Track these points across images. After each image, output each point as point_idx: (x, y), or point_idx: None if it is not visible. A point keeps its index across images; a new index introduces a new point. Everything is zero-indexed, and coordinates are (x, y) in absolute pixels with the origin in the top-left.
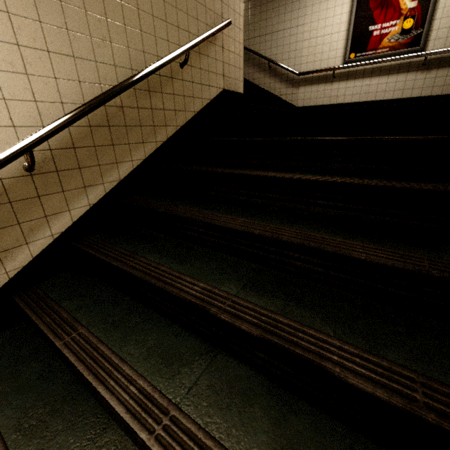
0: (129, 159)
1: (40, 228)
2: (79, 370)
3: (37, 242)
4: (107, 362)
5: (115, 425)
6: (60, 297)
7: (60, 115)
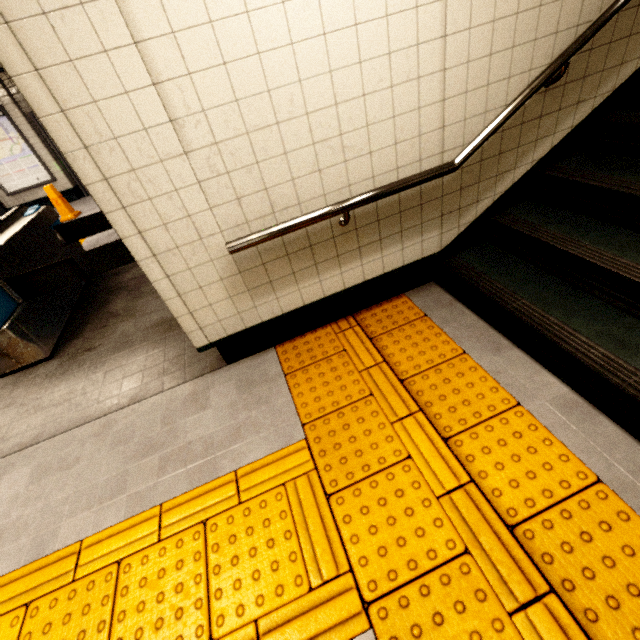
0: (637, 56)
1: (527, 154)
2: (609, 270)
3: (520, 168)
4: (636, 269)
5: (631, 318)
6: (539, 222)
7: (597, 4)
